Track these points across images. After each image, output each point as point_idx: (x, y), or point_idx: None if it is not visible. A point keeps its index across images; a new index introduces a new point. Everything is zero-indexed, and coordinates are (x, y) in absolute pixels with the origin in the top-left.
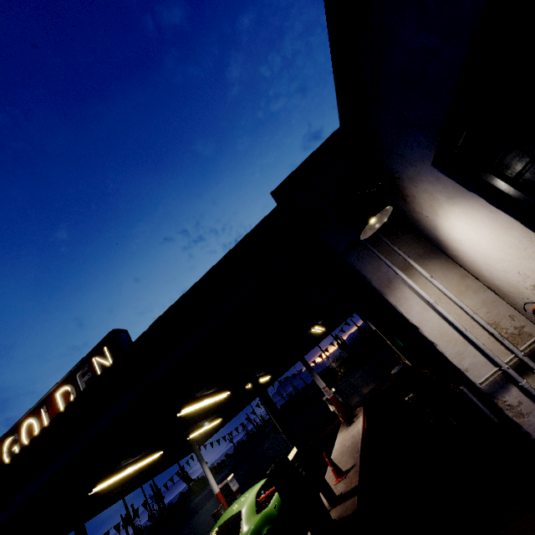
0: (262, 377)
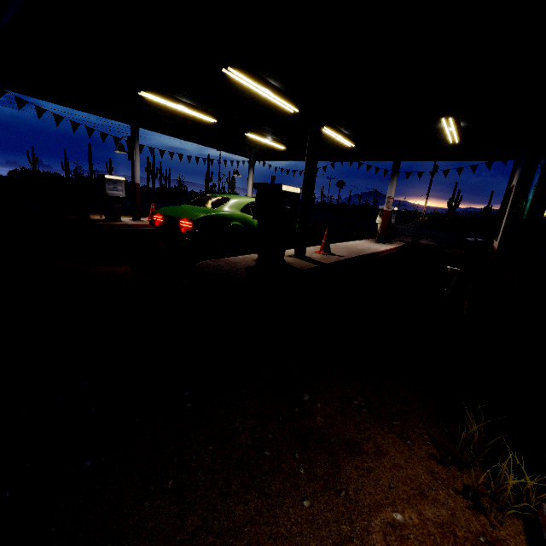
0: (345, 137)
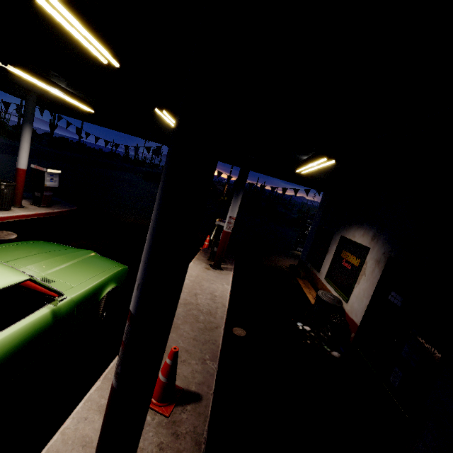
0: None
